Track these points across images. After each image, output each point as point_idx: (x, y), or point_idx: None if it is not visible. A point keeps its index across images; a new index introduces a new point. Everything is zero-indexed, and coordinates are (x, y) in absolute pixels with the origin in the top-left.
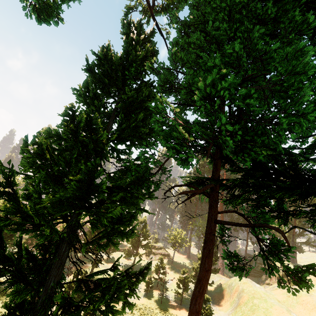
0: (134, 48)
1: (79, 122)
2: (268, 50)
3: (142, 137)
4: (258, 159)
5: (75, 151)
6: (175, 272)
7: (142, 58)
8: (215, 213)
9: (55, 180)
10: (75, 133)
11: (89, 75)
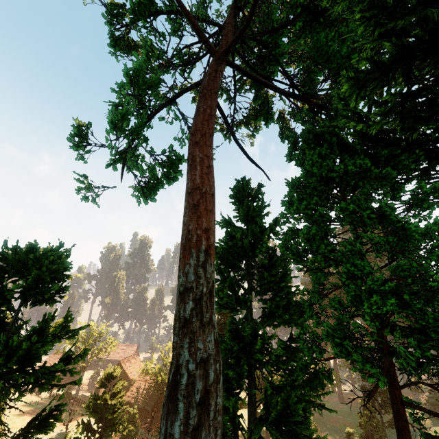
0: (250, 214)
1: (253, 343)
2: (406, 226)
3: (296, 323)
4: (438, 352)
5: (244, 361)
6: (331, 431)
7: (265, 228)
8: (398, 391)
9: (227, 391)
10: (248, 350)
11: (216, 257)
